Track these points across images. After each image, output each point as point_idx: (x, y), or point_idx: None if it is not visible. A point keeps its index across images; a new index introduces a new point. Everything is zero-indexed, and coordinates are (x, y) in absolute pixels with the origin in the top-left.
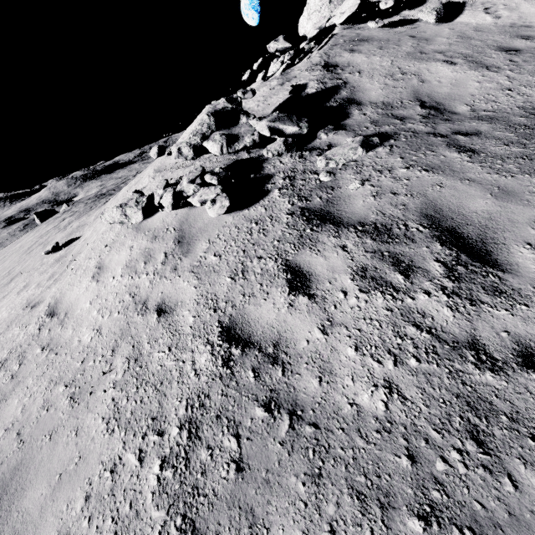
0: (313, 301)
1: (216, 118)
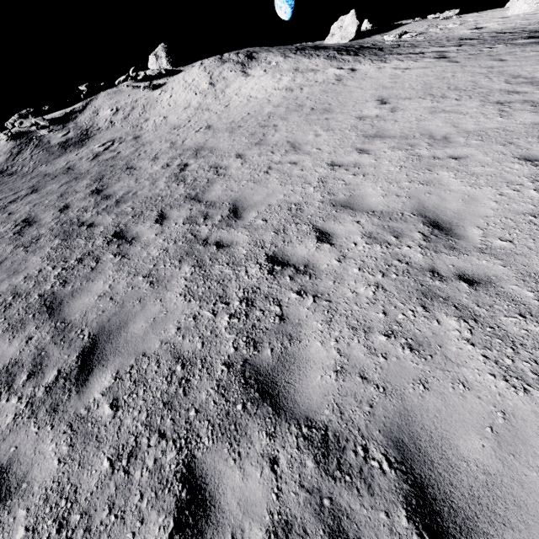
0: None
1: (20, 116)
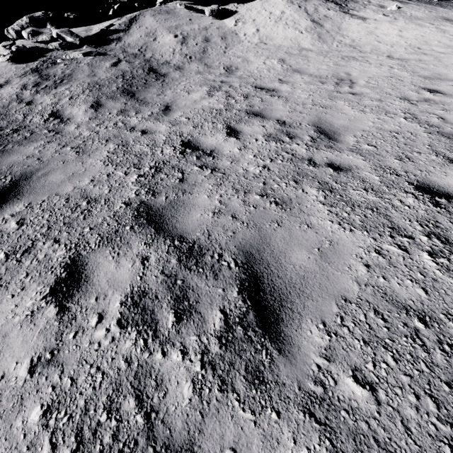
0: (1, 89)
1: (31, 20)
